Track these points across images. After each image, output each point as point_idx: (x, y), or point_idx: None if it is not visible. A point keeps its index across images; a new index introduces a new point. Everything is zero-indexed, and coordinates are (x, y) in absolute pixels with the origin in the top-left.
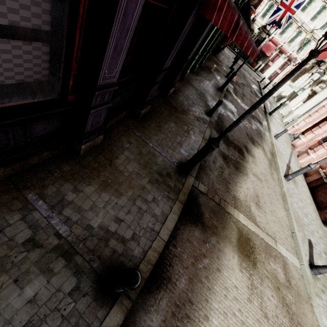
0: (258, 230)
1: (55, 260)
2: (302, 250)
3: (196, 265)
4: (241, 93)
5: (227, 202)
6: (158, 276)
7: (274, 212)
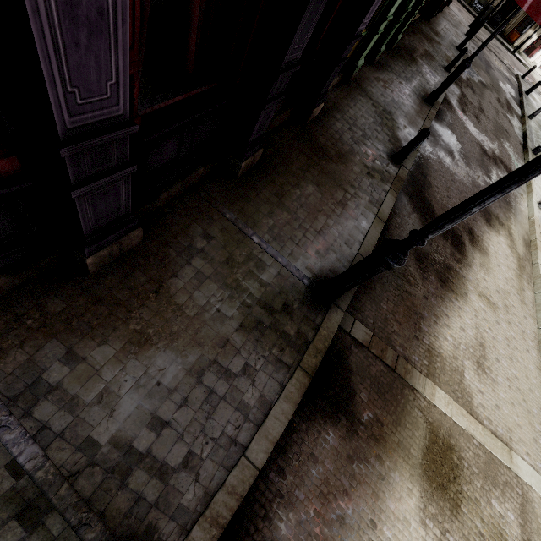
0: (474, 426)
1: (1, 529)
2: None
3: (324, 516)
4: (477, 105)
5: (412, 362)
6: None
7: (515, 380)
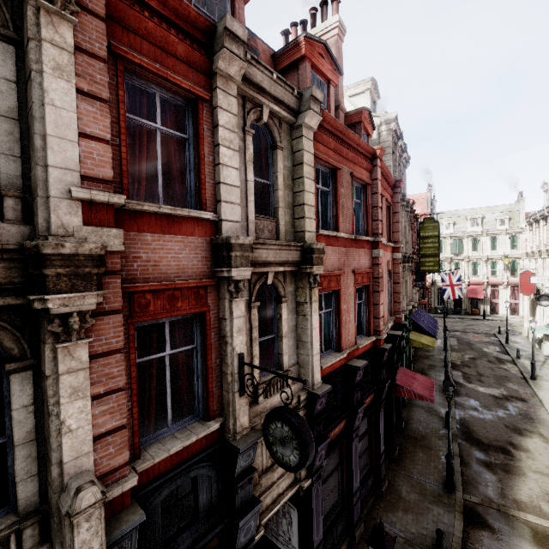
0: None
1: (408, 547)
2: None
3: None
4: (476, 373)
5: (507, 506)
6: None
7: None
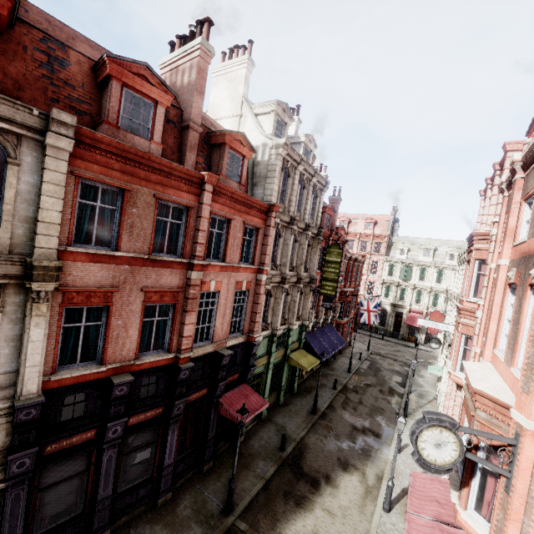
0: None
1: None
2: None
3: None
4: (357, 400)
5: None
6: None
7: None
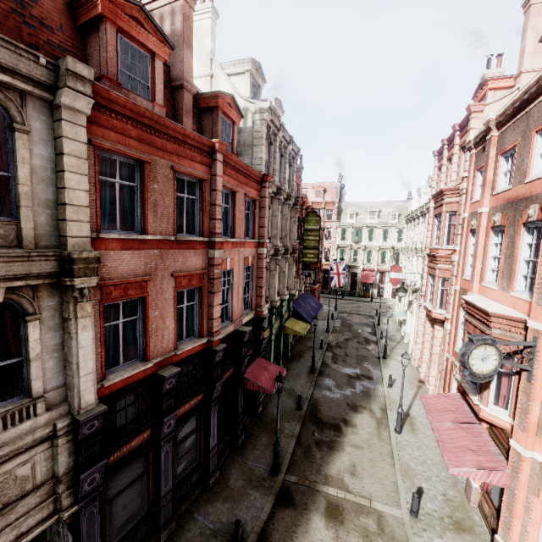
0: (349, 496)
1: (211, 539)
2: (402, 499)
3: (289, 532)
4: (343, 354)
5: (318, 482)
6: (263, 541)
7: (374, 474)
